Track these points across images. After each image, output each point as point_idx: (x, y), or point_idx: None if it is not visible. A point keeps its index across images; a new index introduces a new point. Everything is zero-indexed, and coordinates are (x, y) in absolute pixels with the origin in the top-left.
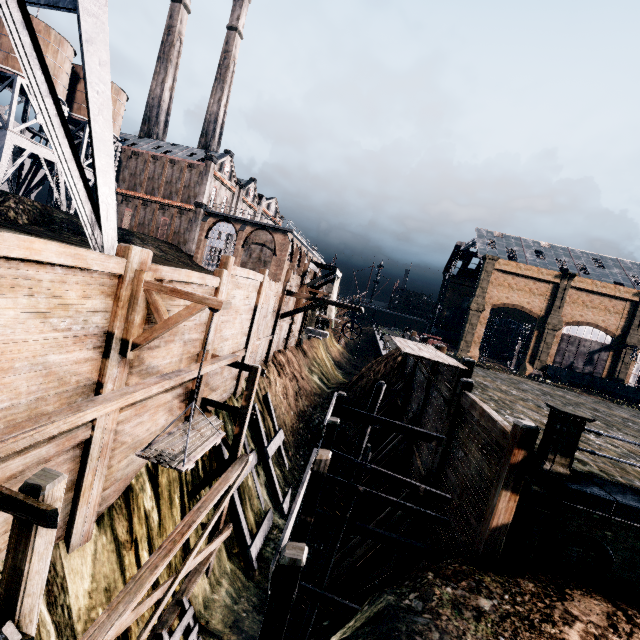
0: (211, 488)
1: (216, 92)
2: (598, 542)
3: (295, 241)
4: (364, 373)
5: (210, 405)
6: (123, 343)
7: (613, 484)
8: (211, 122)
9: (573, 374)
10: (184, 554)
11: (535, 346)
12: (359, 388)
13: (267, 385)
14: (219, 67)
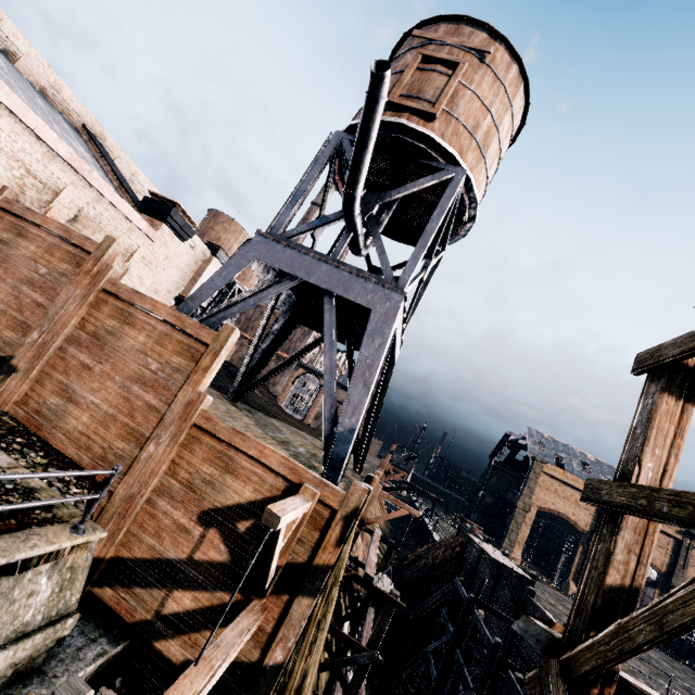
0: (365, 625)
1: None
2: None
3: None
4: (422, 554)
5: (354, 562)
6: (361, 521)
7: None
8: None
9: None
10: (317, 679)
11: (579, 563)
12: (417, 568)
13: (355, 548)
14: None
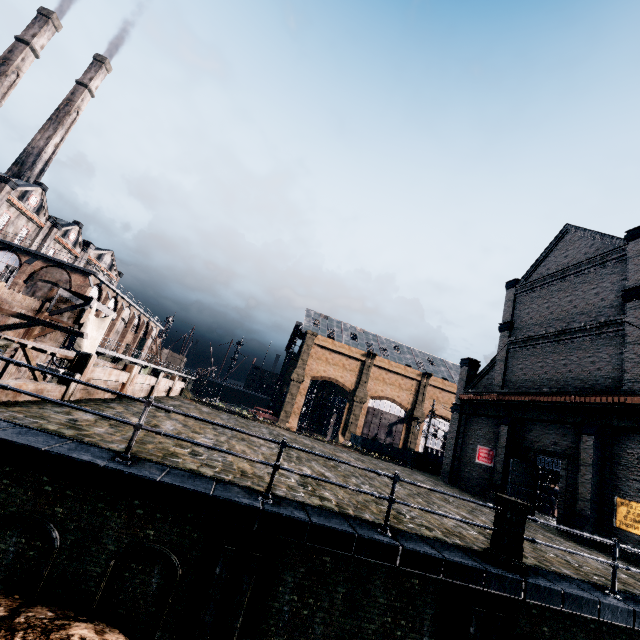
0: None
1: (47, 130)
2: (40, 523)
3: (105, 288)
4: None
5: None
6: None
7: (50, 435)
8: (33, 154)
9: (366, 440)
10: None
11: (347, 418)
12: None
13: None
14: (57, 110)
